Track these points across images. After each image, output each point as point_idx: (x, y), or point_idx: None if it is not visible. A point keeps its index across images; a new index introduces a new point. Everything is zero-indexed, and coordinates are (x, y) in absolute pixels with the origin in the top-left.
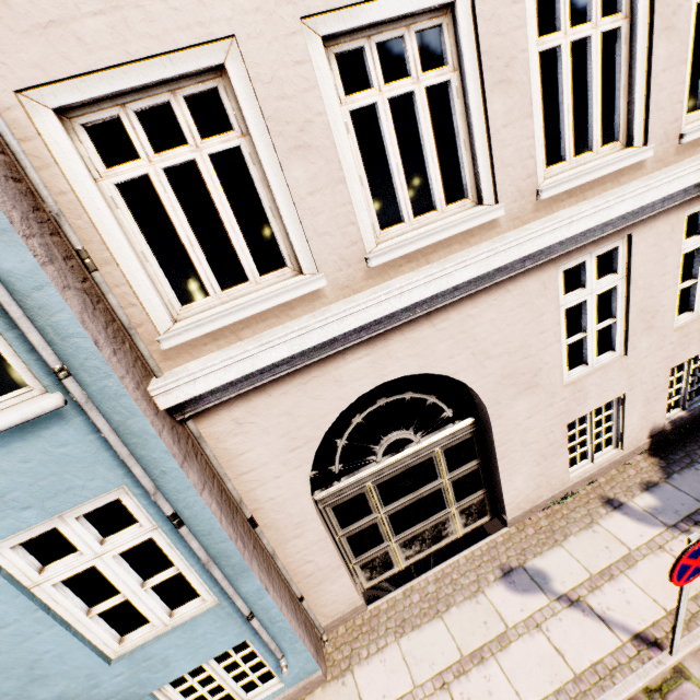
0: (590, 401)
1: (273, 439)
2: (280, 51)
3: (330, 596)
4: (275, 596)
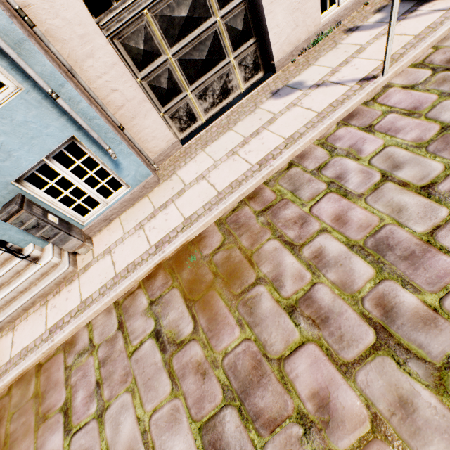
0: None
1: None
2: None
3: (149, 132)
4: (78, 91)
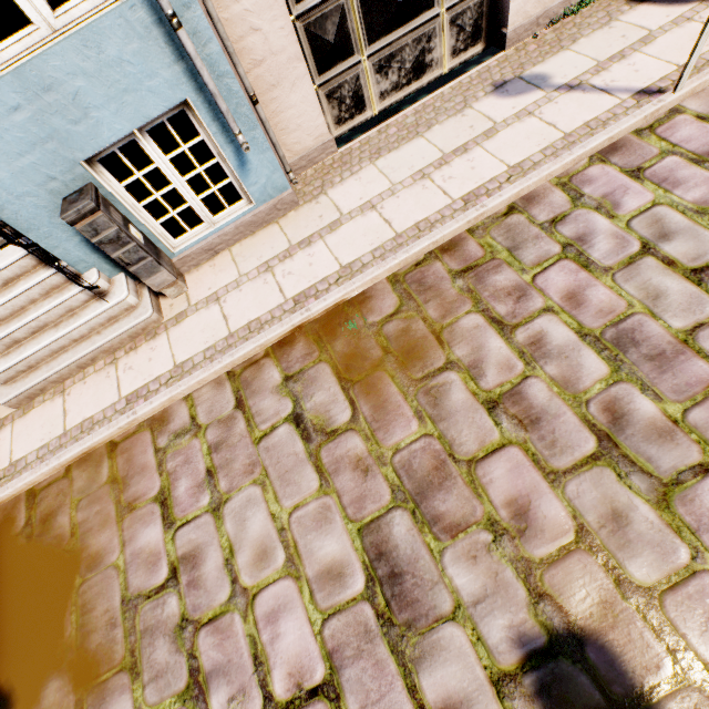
0: None
1: None
2: None
3: (292, 116)
4: (209, 22)
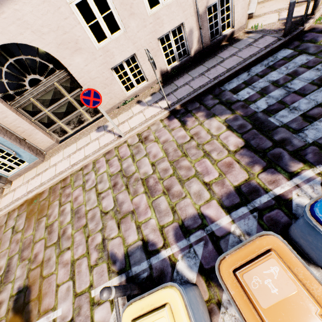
0: (117, 57)
1: None
2: None
3: (39, 140)
4: None
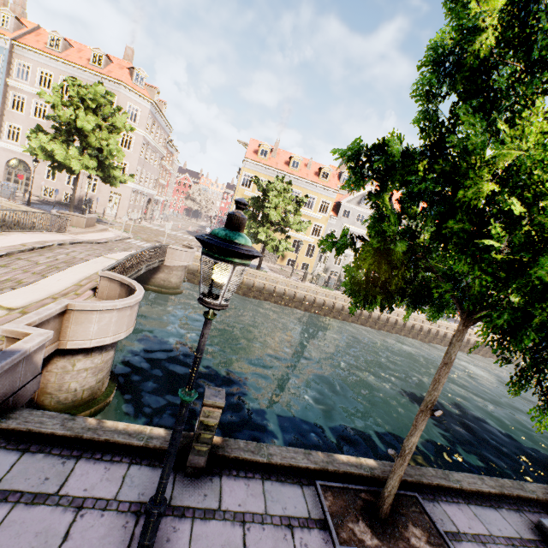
0: (48, 185)
1: (6, 155)
2: (26, 129)
3: None
4: None
